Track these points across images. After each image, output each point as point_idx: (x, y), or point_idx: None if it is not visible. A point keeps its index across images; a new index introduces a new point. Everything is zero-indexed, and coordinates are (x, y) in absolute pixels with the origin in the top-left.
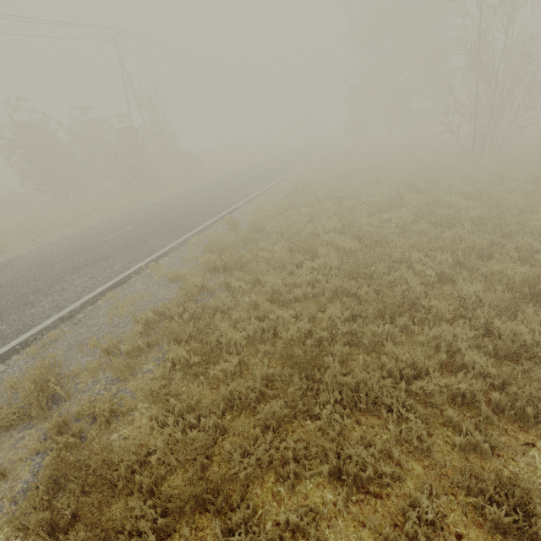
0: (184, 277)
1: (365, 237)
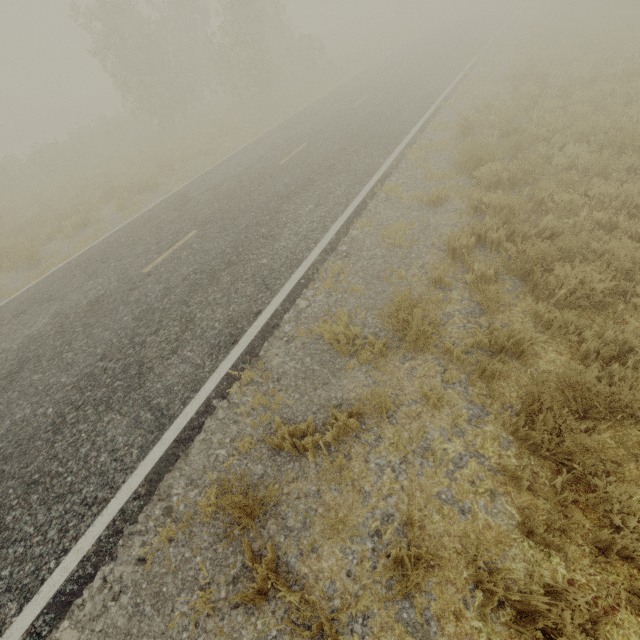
0: (447, 199)
1: None
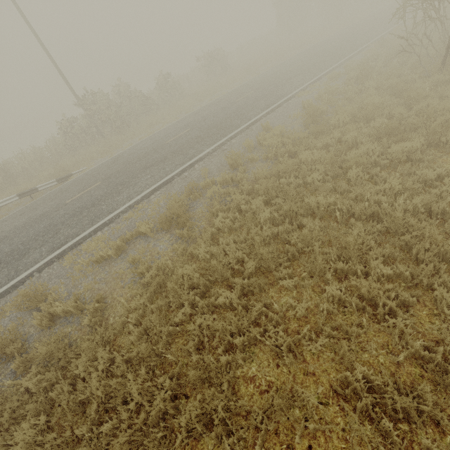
0: None
1: None
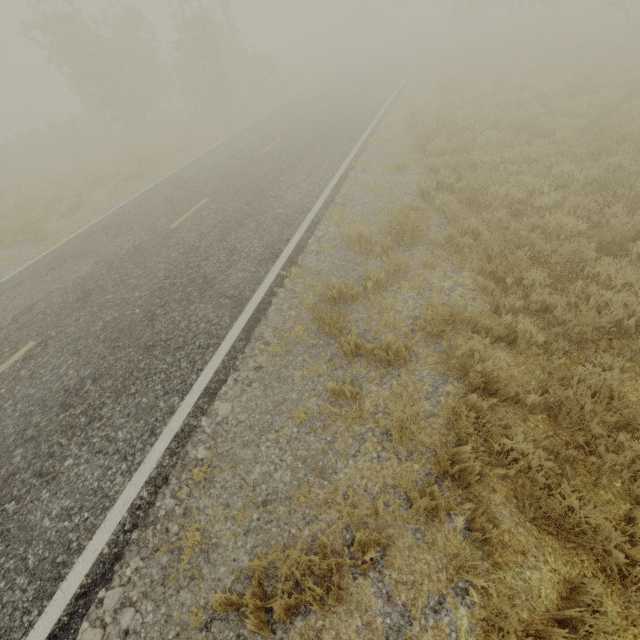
0: (408, 167)
1: (592, 112)
